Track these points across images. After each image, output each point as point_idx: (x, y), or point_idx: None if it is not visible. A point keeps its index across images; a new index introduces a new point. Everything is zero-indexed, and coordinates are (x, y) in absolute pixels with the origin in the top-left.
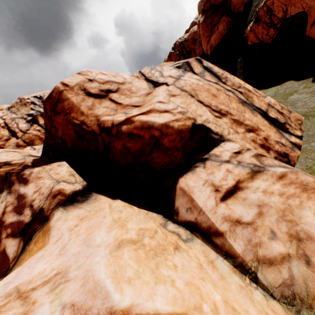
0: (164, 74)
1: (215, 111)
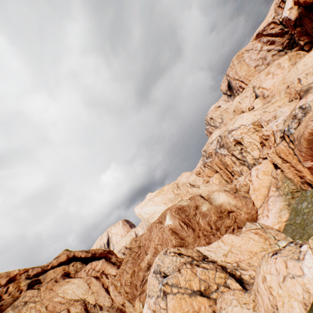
0: (276, 138)
1: (284, 160)
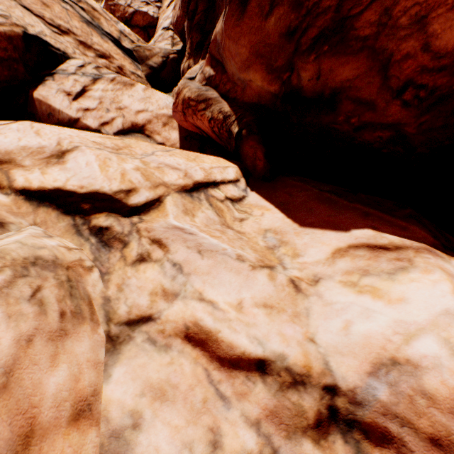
0: None
1: None
